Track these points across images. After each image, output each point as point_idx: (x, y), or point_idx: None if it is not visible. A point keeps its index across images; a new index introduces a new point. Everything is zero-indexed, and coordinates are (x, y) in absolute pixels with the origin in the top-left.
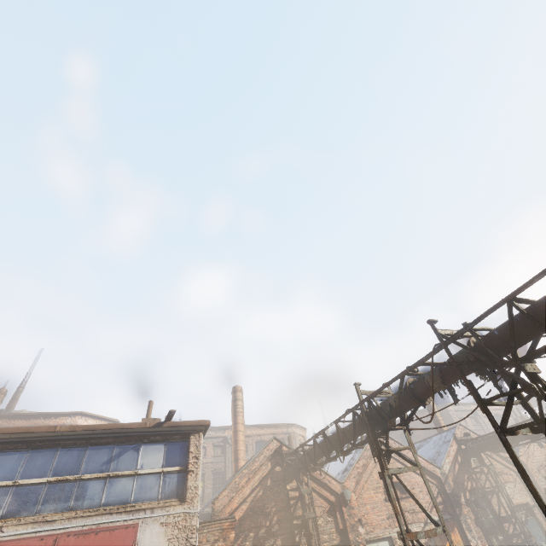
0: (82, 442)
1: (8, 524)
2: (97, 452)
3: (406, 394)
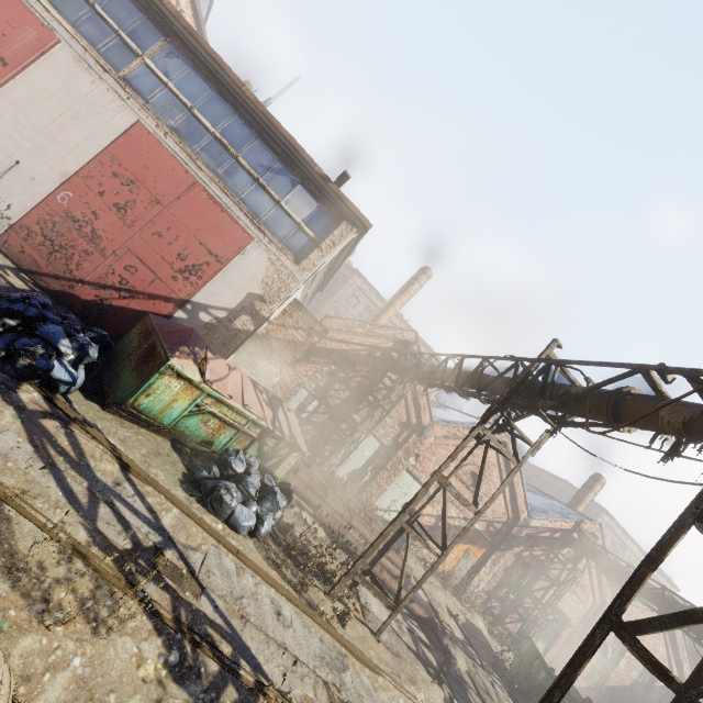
0: (256, 127)
1: (172, 136)
2: (262, 150)
3: (606, 397)
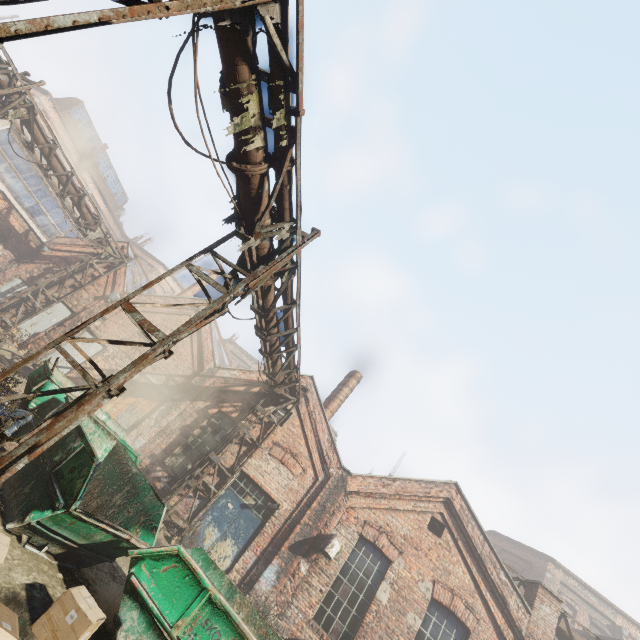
0: None
1: None
2: None
3: None
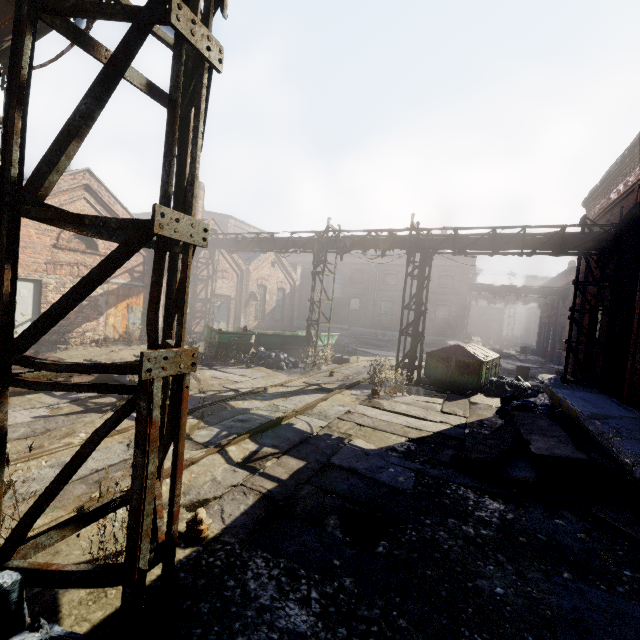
0: None
1: None
2: None
3: None
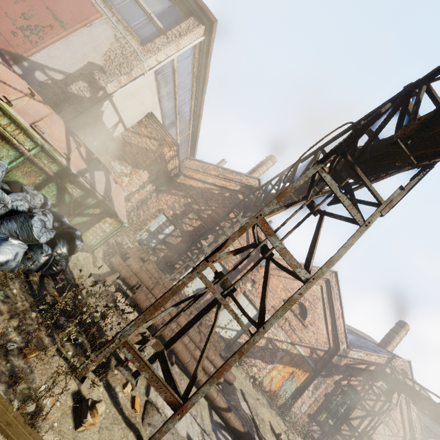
0: None
1: None
2: None
3: None
